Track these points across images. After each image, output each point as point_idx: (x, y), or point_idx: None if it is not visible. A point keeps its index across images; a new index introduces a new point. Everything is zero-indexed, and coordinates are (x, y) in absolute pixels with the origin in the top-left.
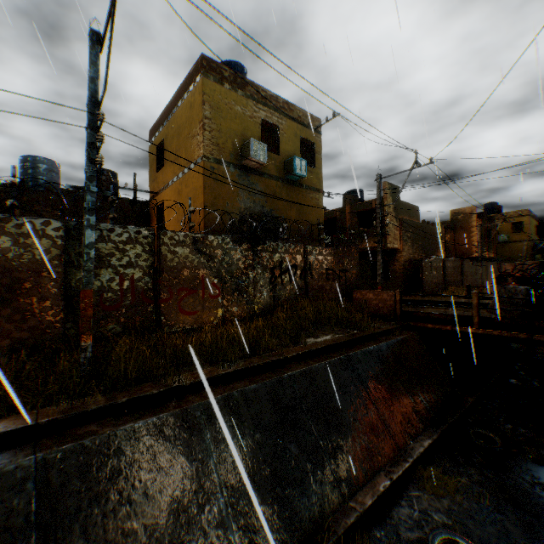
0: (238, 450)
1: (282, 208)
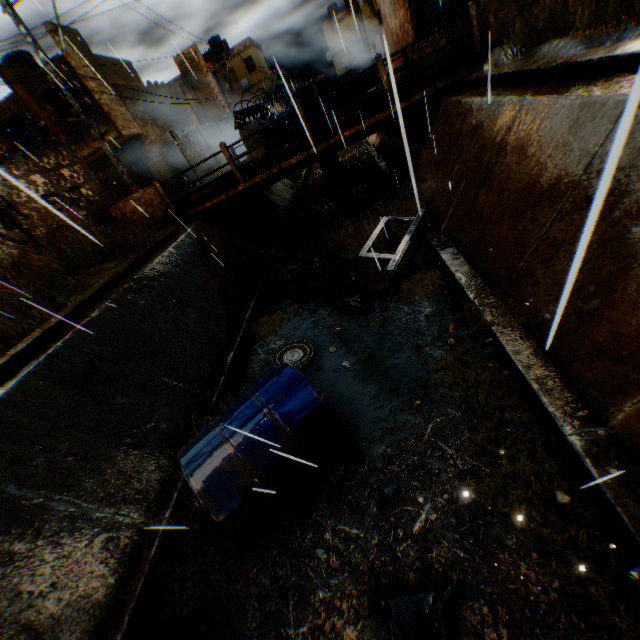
0: (46, 455)
1: None
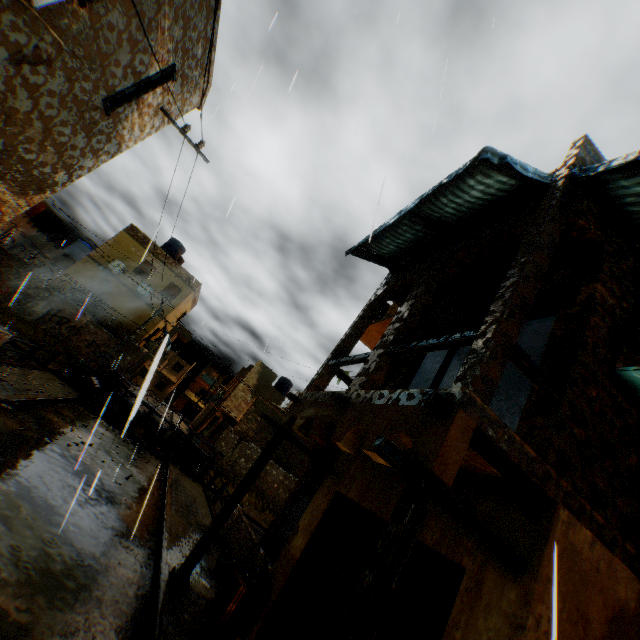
0: None
1: (119, 304)
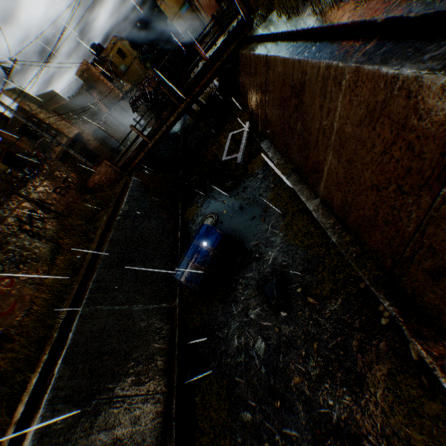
0: (121, 294)
1: None
